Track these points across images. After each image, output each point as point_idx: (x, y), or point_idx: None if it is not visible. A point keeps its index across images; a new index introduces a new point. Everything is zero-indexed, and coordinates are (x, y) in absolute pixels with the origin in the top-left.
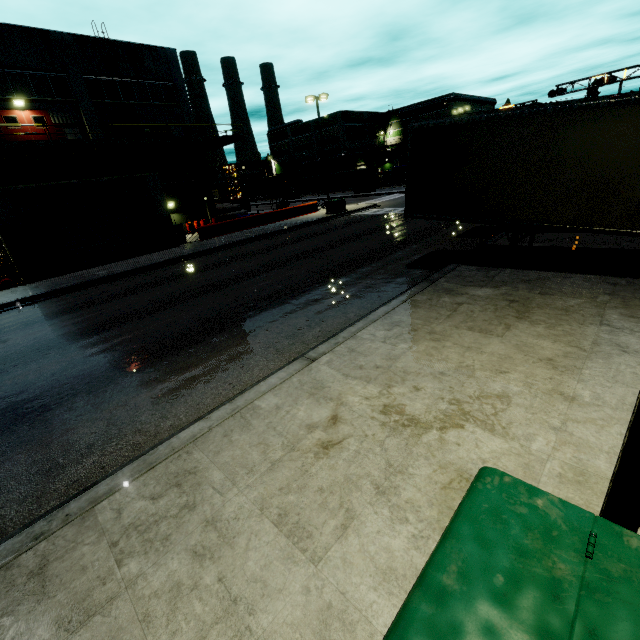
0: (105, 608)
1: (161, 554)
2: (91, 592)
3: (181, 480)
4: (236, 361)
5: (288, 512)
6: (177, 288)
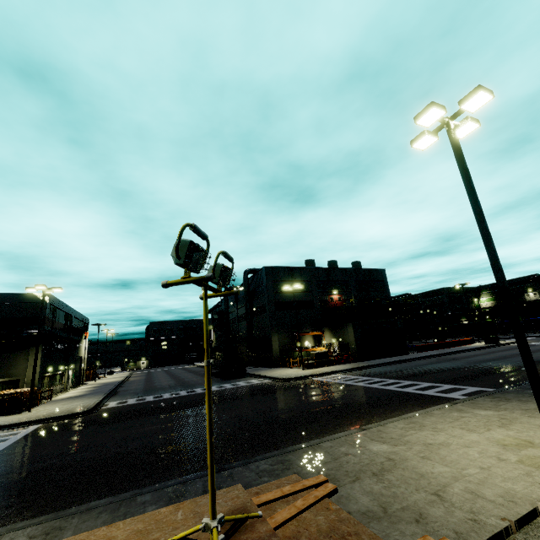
0: None
1: None
2: None
3: None
4: None
5: None
6: (465, 361)
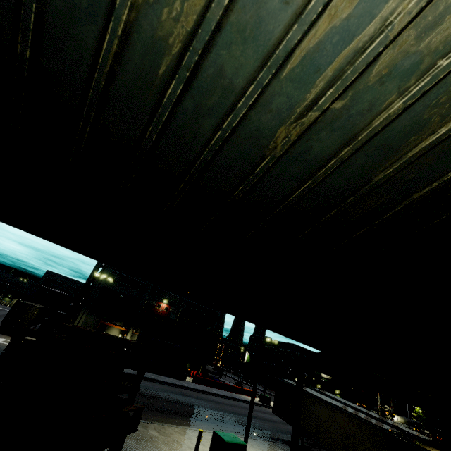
0: (174, 435)
1: (182, 435)
2: (172, 433)
3: (185, 431)
4: (197, 426)
5: (202, 442)
6: (180, 398)
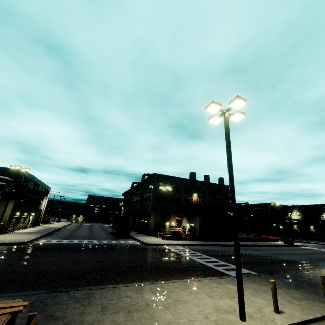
0: None
1: None
2: None
3: None
4: (314, 266)
5: None
6: (261, 252)
